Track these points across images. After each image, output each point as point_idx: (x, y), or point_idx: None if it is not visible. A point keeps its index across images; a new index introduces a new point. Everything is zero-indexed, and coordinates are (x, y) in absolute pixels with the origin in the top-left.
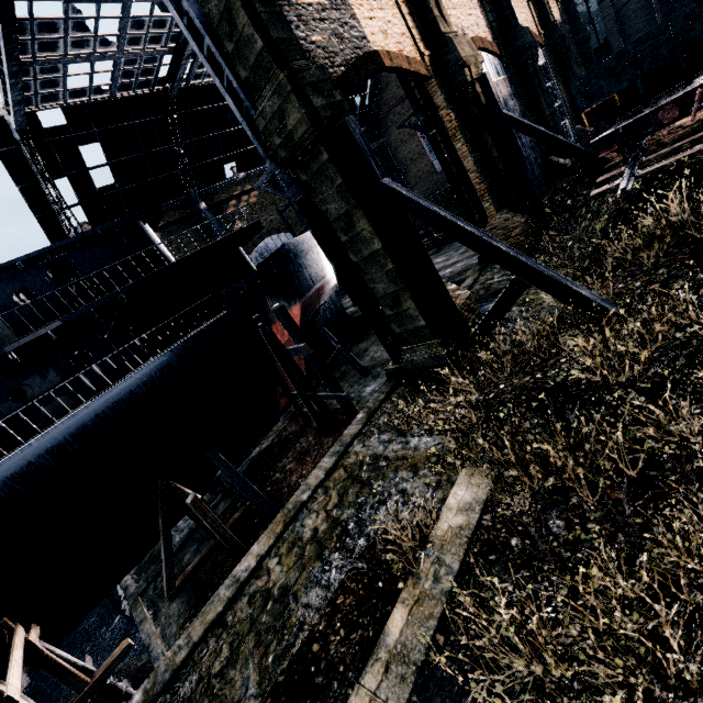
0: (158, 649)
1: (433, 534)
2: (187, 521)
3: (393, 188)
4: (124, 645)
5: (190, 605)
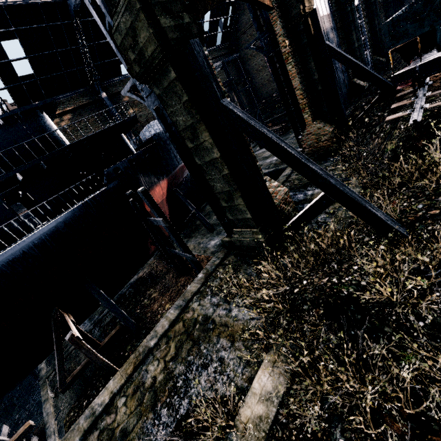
0: (51, 428)
1: (236, 431)
2: (85, 324)
3: (230, 109)
4: (26, 426)
5: (77, 395)
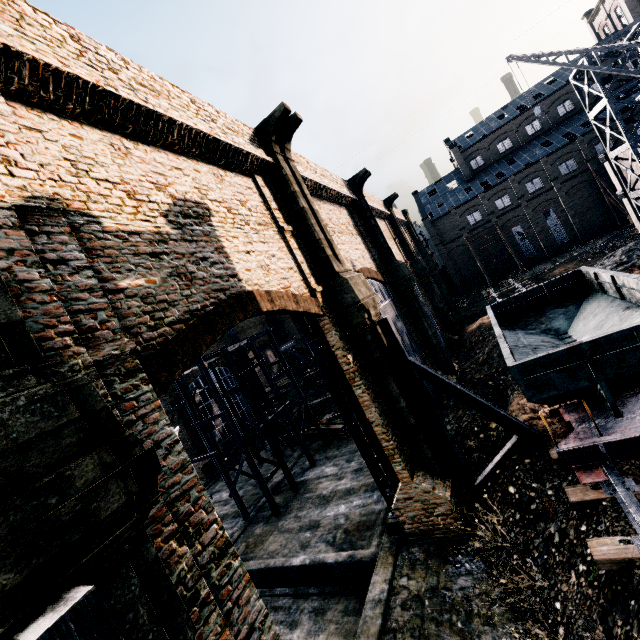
0: None
1: None
2: None
3: None
4: None
5: None
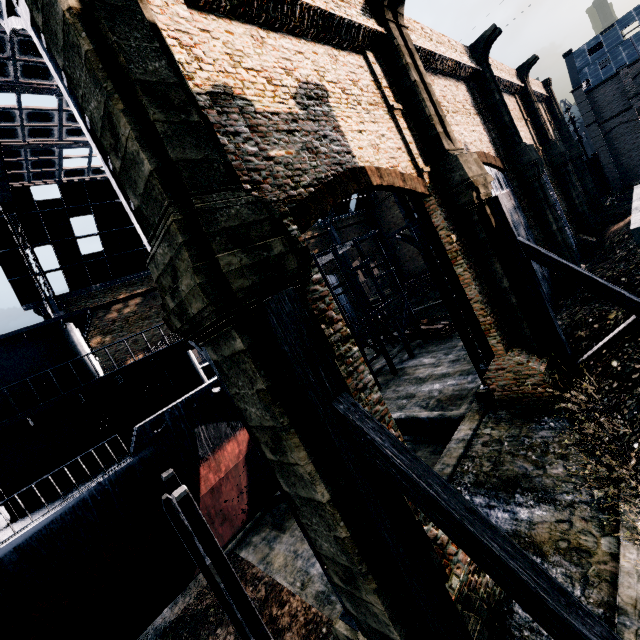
0: None
1: None
2: None
3: (354, 423)
4: None
5: None
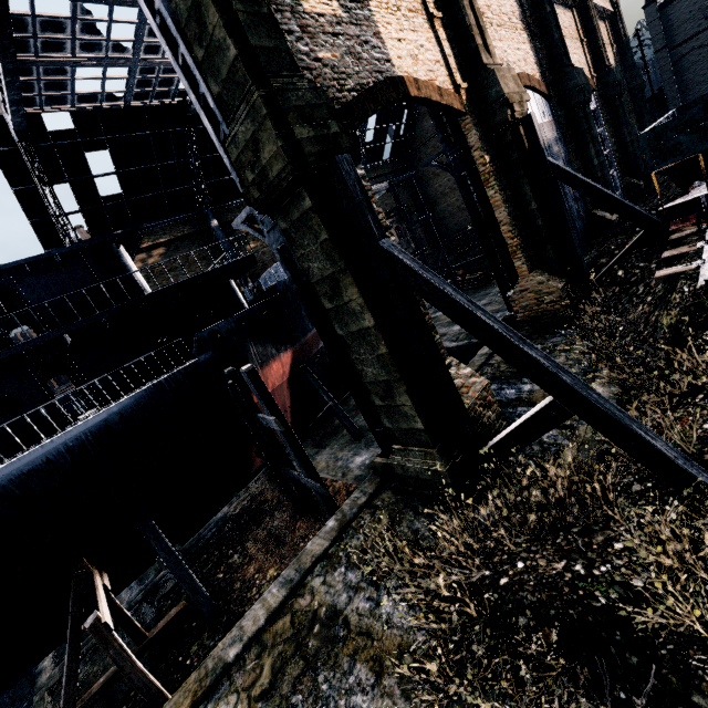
0: None
1: None
2: (130, 589)
3: (394, 254)
4: None
5: None
